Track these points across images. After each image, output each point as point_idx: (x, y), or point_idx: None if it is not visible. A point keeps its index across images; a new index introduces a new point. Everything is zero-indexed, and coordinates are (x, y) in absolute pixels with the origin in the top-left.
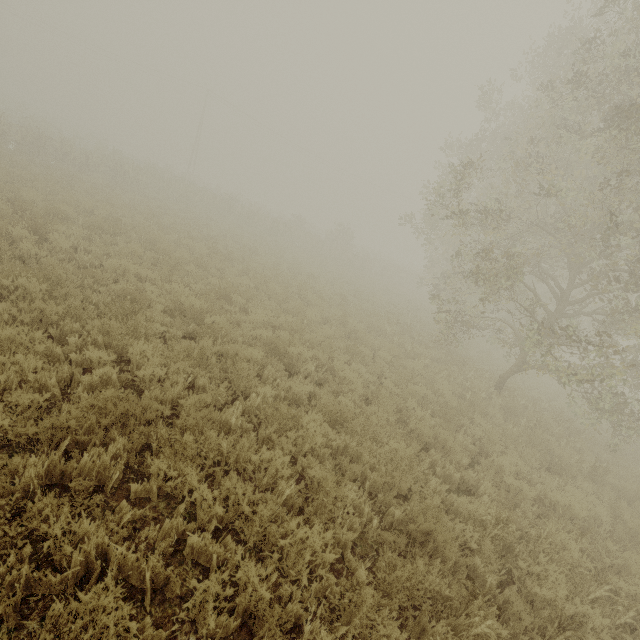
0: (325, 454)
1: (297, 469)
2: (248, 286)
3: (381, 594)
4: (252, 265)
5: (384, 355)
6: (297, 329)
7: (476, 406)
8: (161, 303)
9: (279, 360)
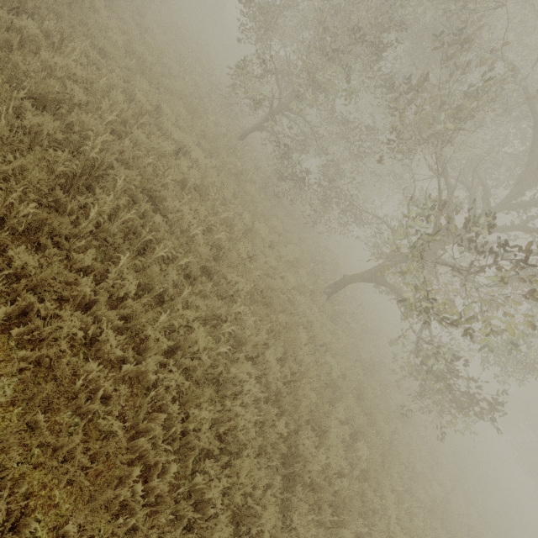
0: None
1: None
2: None
3: None
4: None
5: (148, 40)
6: None
7: (197, 113)
8: None
9: None
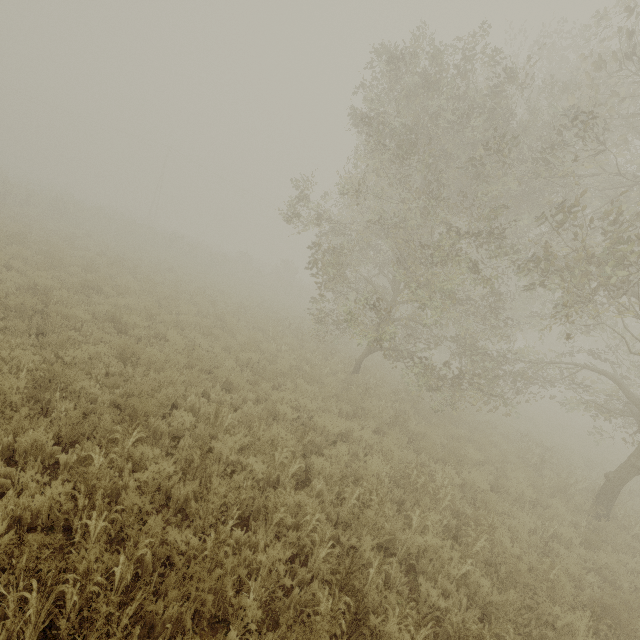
0: (98, 373)
1: (49, 370)
2: (133, 287)
3: (35, 411)
4: (154, 277)
5: (241, 338)
6: (156, 313)
7: (314, 376)
8: (18, 283)
9: (116, 328)
